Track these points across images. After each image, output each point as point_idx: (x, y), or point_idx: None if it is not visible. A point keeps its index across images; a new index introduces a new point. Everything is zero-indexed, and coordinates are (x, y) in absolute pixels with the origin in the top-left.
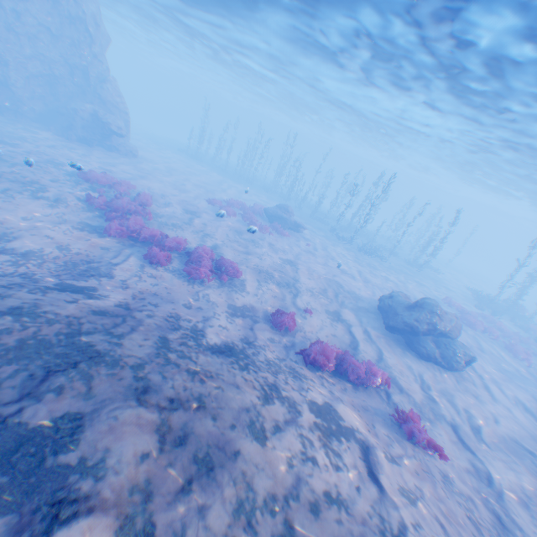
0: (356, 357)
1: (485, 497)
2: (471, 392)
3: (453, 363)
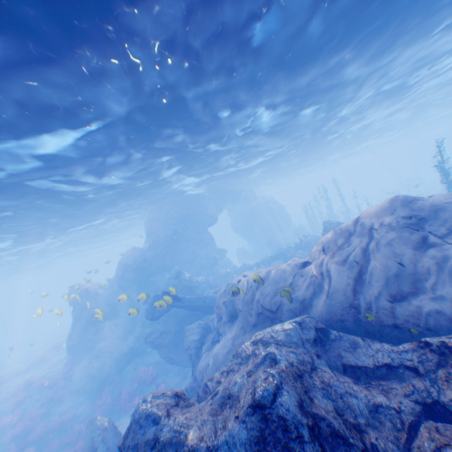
0: None
1: None
2: None
3: None
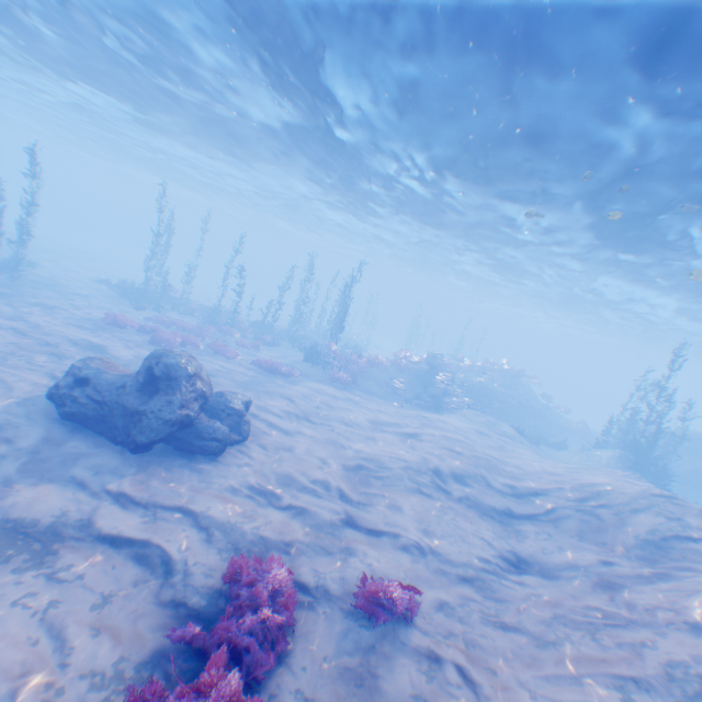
0: (197, 583)
1: (446, 571)
2: (280, 446)
3: (245, 426)
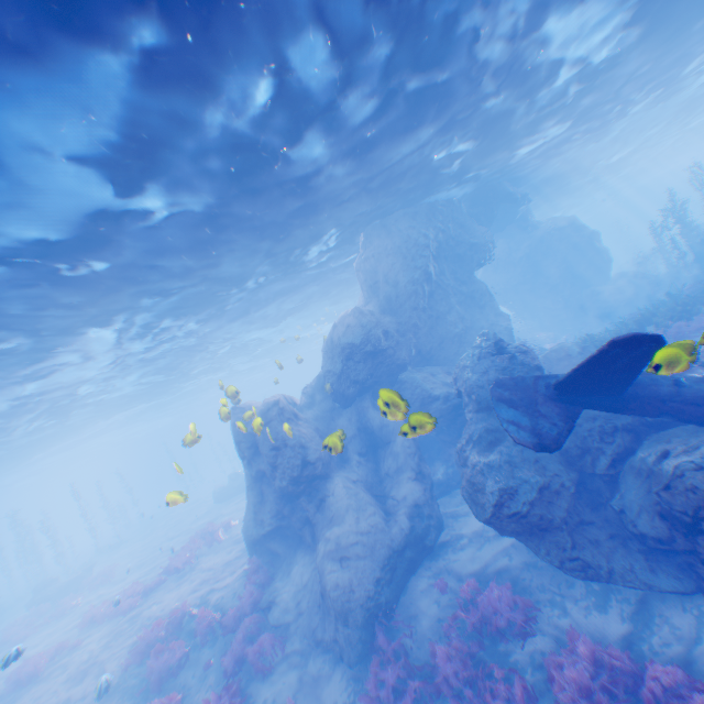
0: None
1: None
2: None
3: None
